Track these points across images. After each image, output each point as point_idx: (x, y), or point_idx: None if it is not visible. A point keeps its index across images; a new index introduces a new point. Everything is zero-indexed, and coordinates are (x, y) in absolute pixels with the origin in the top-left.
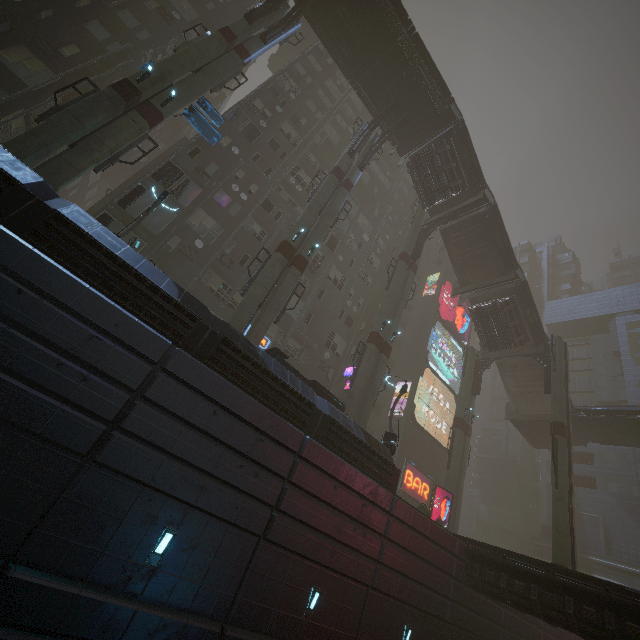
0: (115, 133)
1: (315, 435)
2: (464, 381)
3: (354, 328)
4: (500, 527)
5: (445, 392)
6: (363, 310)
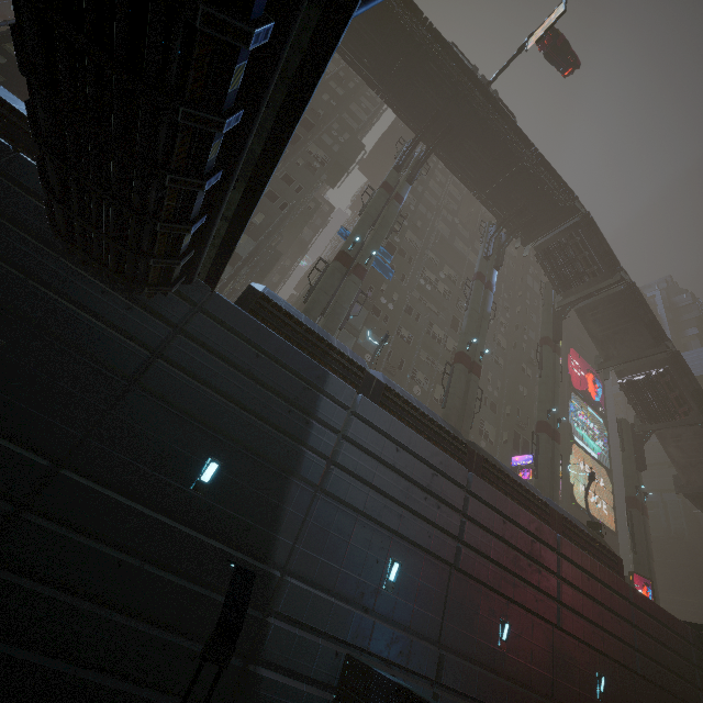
0: (347, 296)
1: (557, 532)
2: (626, 457)
3: (499, 413)
4: (680, 618)
5: (596, 467)
6: (504, 393)
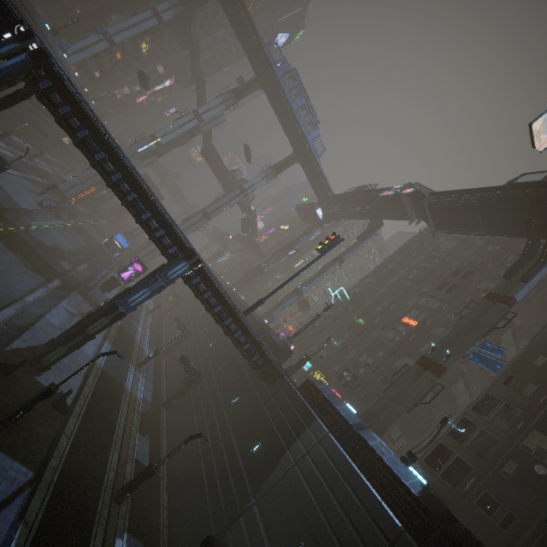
0: (416, 387)
1: None
2: None
3: None
4: None
5: None
6: None
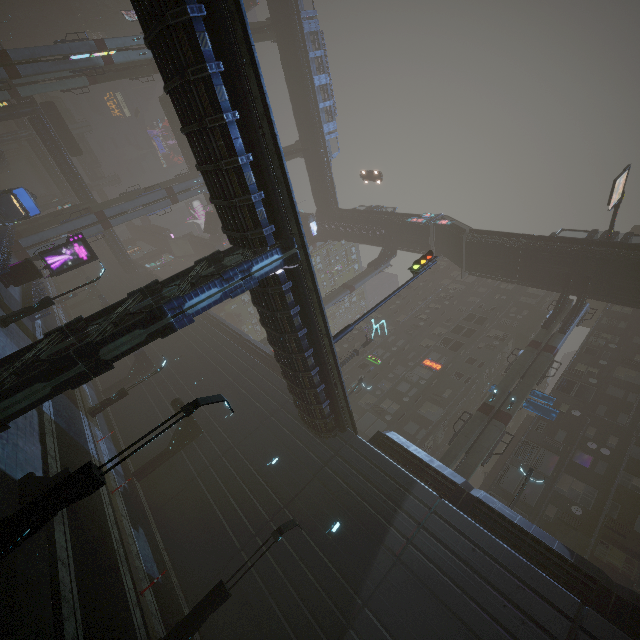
0: (487, 437)
1: None
2: None
3: None
4: None
5: None
6: None
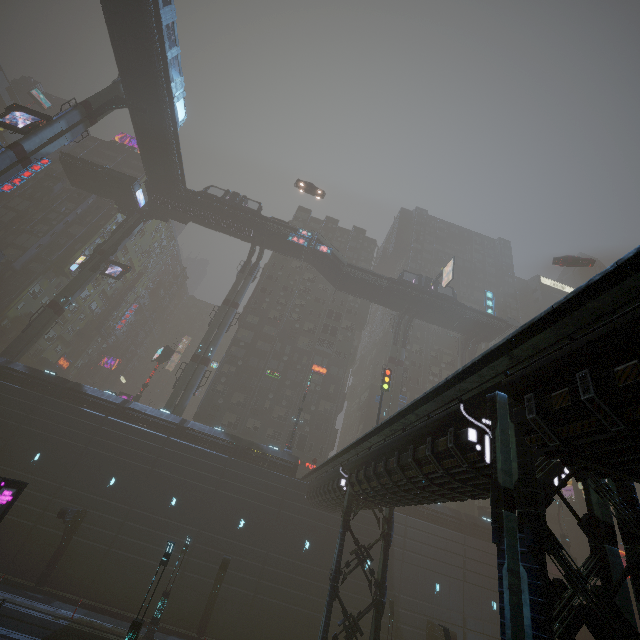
0: None
1: None
2: None
3: None
4: None
5: None
6: None
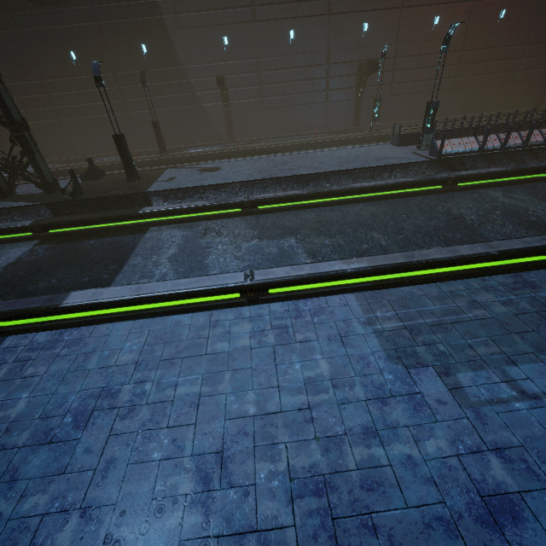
0: None
1: None
2: None
3: None
4: None
5: None
6: None
